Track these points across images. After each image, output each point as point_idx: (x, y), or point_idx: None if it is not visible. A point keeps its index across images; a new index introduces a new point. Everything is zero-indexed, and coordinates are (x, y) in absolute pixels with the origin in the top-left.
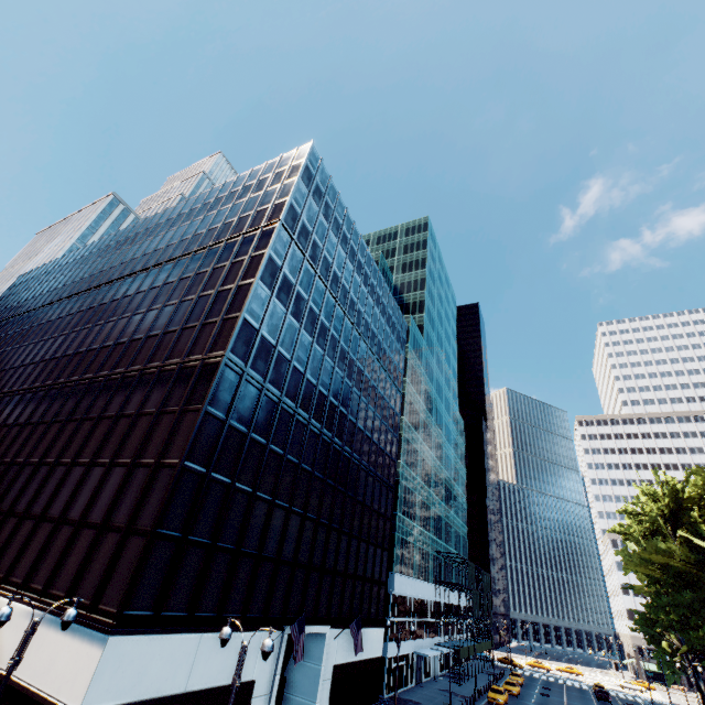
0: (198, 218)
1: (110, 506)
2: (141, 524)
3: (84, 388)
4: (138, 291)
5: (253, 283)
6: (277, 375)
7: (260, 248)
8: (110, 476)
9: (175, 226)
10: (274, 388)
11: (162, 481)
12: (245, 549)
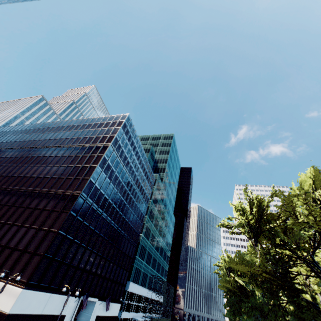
0: (80, 130)
1: (28, 243)
2: (39, 251)
3: (21, 193)
4: (50, 155)
5: (96, 167)
6: (98, 200)
7: (101, 153)
8: (29, 232)
9: (70, 130)
10: (96, 205)
11: (49, 237)
12: (72, 264)
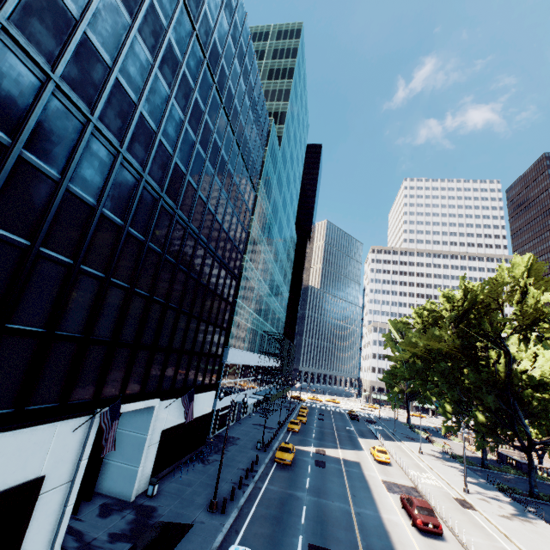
0: None
1: None
2: None
3: None
4: None
5: None
6: (82, 75)
7: None
8: None
9: None
10: (77, 95)
11: None
12: (15, 325)
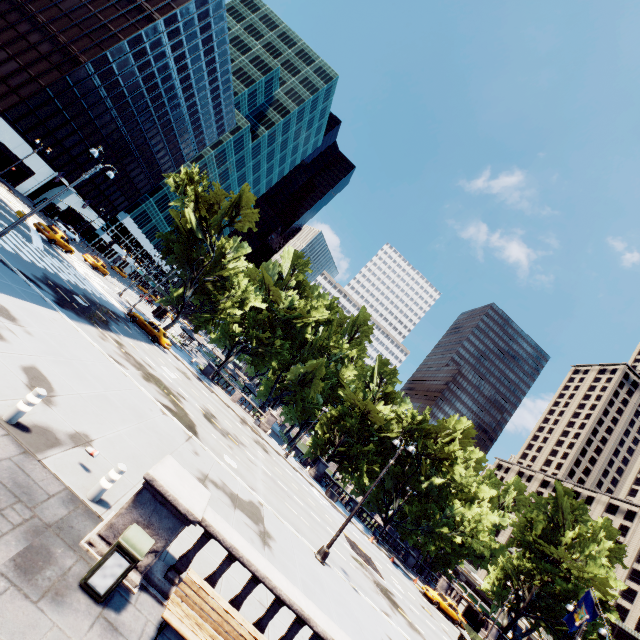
0: None
1: (8, 75)
2: (20, 93)
3: None
4: None
5: (121, 42)
6: (110, 87)
7: (140, 24)
8: (11, 62)
9: None
10: (105, 92)
11: (34, 86)
12: (55, 135)
